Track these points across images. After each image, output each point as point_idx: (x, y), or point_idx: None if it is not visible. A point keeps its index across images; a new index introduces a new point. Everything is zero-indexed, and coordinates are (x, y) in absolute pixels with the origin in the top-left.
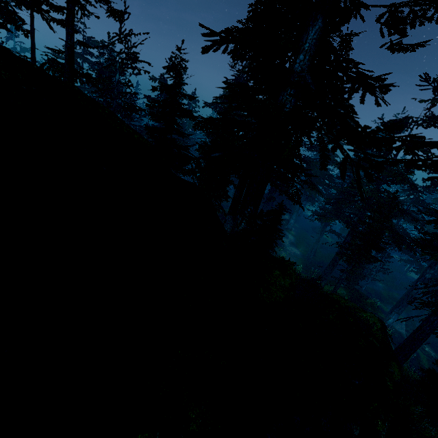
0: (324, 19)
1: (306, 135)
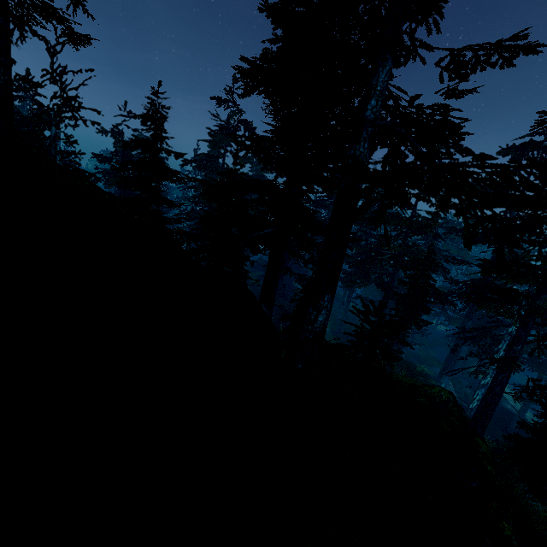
0: (394, 59)
1: (324, 191)
